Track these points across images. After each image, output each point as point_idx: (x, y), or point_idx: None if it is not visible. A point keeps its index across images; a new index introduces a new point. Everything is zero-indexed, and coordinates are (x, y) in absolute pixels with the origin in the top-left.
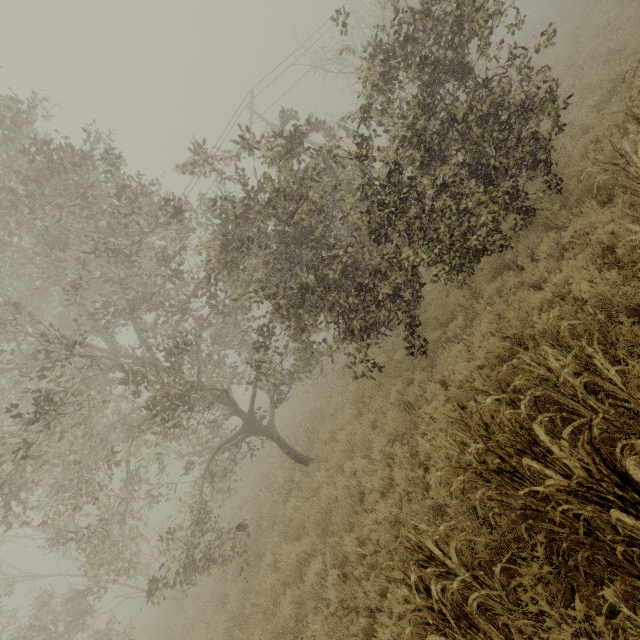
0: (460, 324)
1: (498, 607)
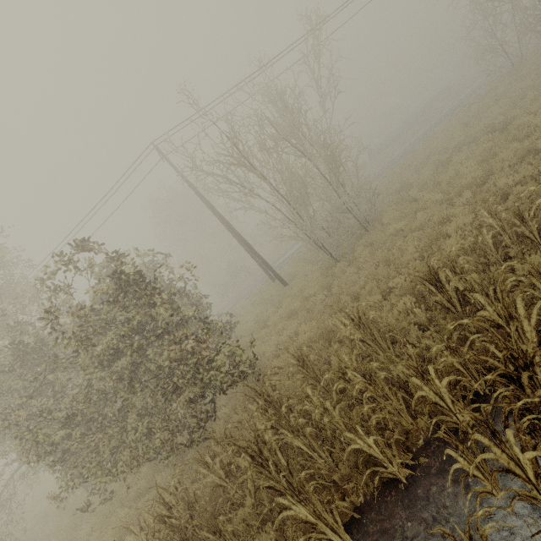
0: (138, 490)
1: None
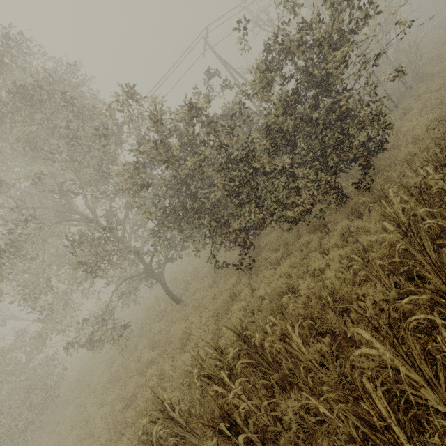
0: (278, 256)
1: (196, 441)
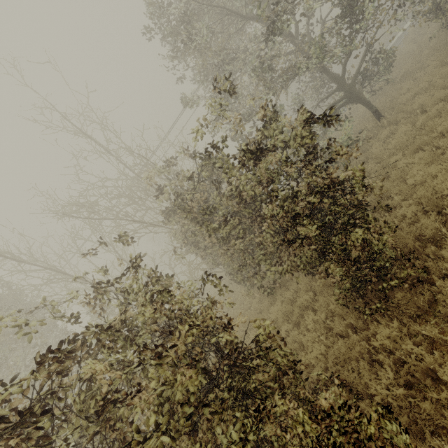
0: None
1: None
